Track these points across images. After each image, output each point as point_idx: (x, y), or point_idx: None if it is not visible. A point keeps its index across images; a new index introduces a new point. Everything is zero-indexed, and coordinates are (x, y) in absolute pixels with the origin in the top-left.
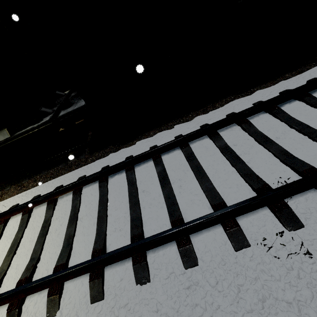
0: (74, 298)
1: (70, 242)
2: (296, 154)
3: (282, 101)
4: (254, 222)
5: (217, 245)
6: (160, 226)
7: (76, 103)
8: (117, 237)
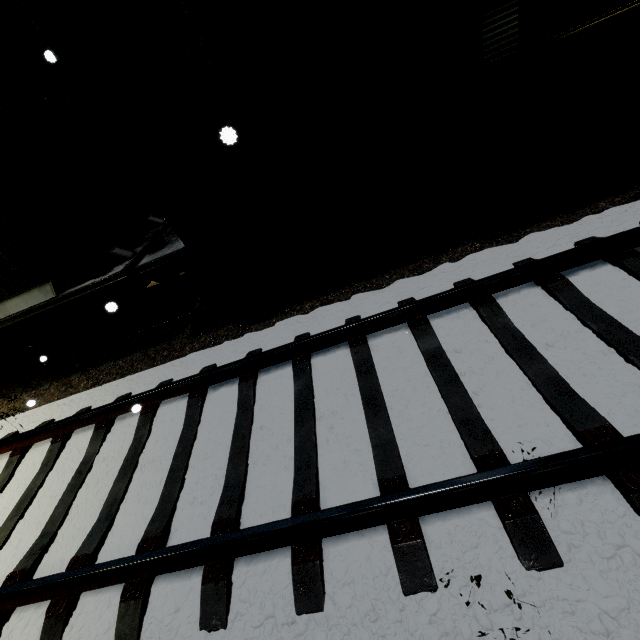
0: (88, 630)
1: (112, 512)
2: (582, 388)
3: (573, 263)
4: (457, 534)
5: (370, 574)
6: (273, 508)
7: (172, 243)
8: (192, 516)
